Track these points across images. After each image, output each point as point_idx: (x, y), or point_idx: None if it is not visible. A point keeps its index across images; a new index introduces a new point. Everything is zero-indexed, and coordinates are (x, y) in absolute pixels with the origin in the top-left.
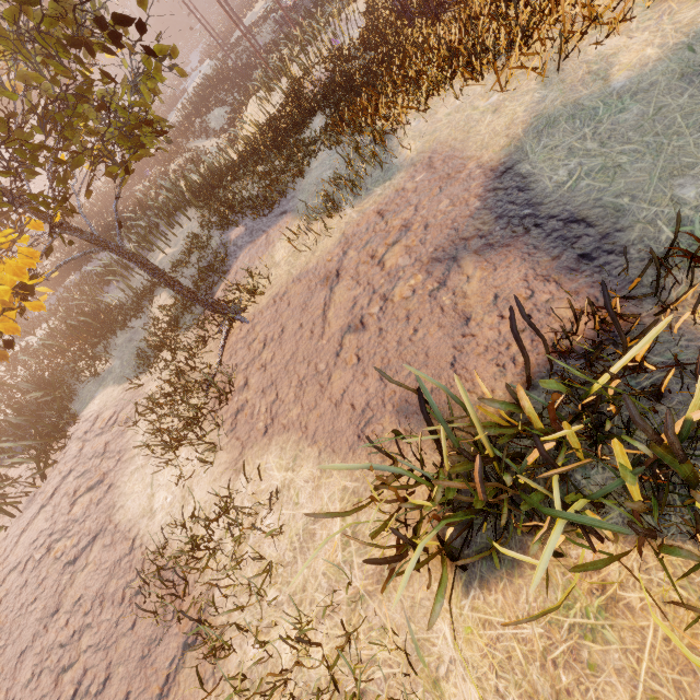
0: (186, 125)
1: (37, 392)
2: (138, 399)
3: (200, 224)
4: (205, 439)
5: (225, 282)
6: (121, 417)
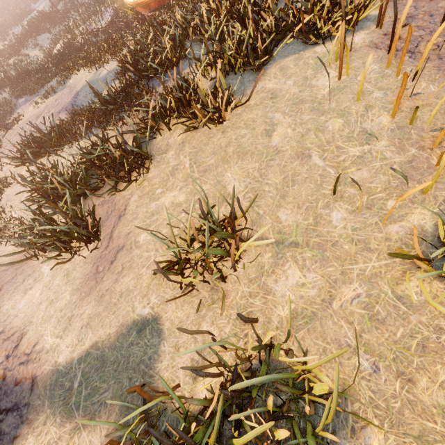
0: (22, 39)
1: None
2: None
3: (9, 95)
4: None
5: (12, 118)
6: None
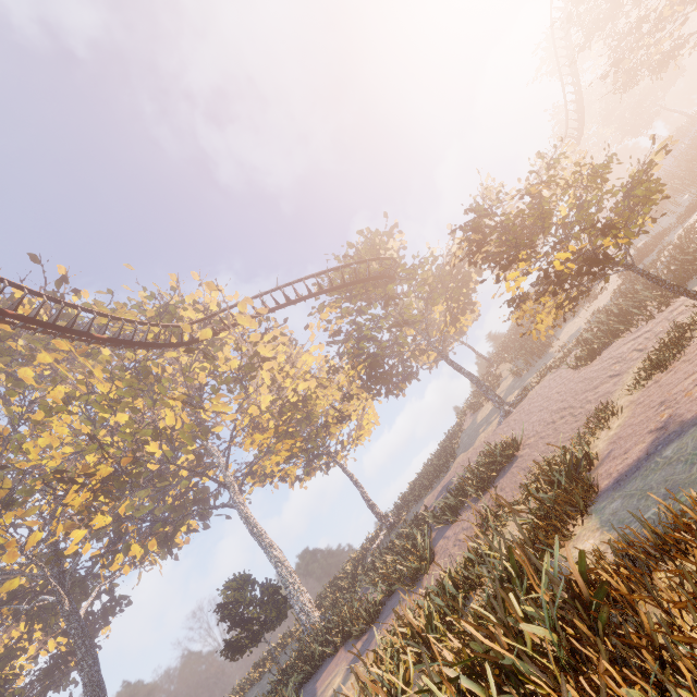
0: None
1: (689, 256)
2: (688, 315)
3: None
4: (649, 378)
5: None
6: (677, 320)
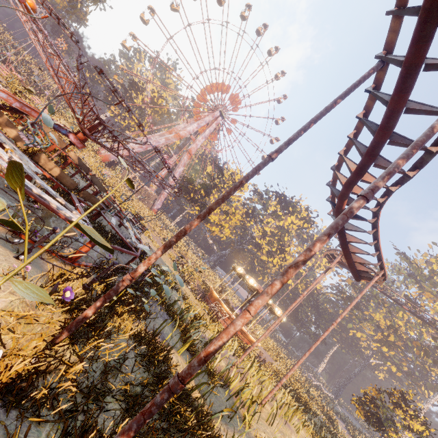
0: None
1: None
2: None
3: None
4: None
5: None
6: None
